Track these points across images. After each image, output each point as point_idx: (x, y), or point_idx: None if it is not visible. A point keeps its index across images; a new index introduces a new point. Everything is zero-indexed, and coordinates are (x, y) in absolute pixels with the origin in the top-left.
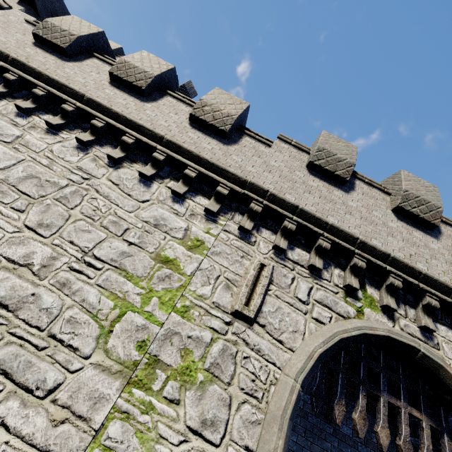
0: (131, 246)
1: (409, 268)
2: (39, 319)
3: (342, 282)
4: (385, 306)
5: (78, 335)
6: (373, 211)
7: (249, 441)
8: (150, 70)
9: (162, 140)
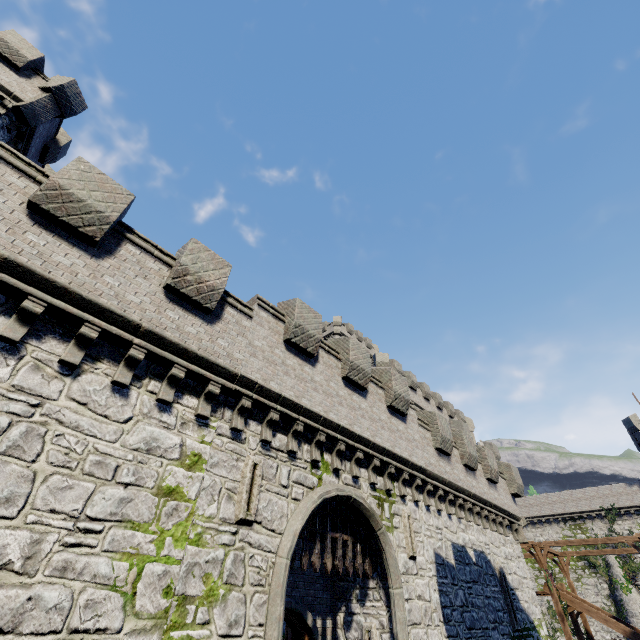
0: (128, 489)
1: (350, 433)
2: (51, 622)
3: (310, 456)
4: (335, 469)
5: (102, 615)
6: (331, 382)
7: (261, 618)
8: (106, 210)
9: (138, 330)
